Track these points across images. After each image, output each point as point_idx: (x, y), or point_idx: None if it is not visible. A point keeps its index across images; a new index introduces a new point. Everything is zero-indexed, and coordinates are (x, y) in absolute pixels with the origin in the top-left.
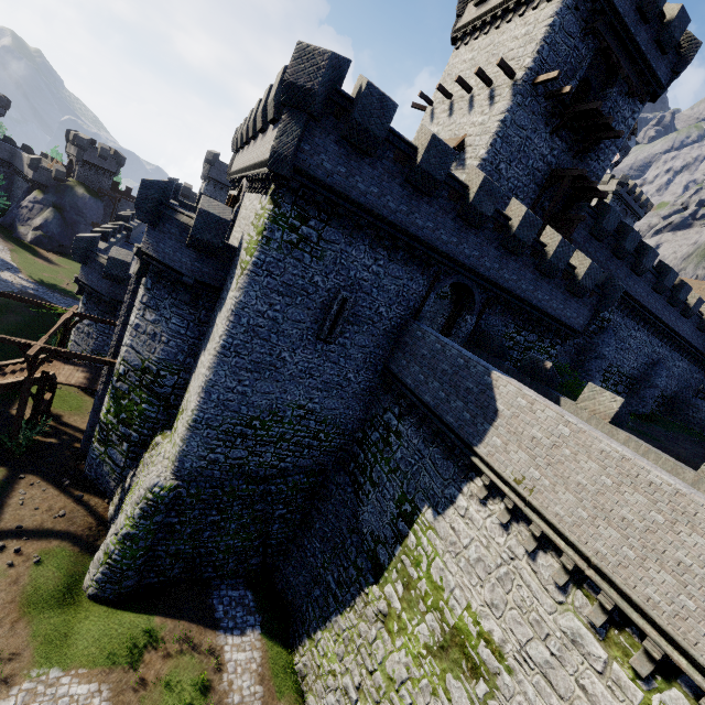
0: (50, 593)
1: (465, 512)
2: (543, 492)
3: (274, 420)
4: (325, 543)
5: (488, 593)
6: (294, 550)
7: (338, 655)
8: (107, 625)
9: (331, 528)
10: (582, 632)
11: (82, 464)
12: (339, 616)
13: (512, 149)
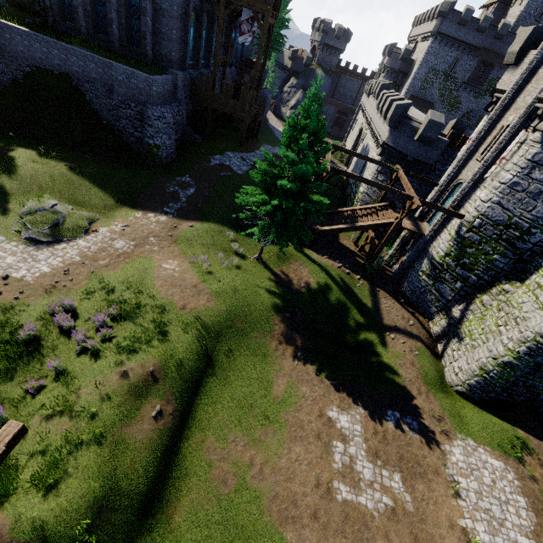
0: (433, 379)
1: None
2: None
3: None
4: None
5: None
6: None
7: None
8: (482, 419)
9: None
10: None
11: (399, 288)
12: None
13: None
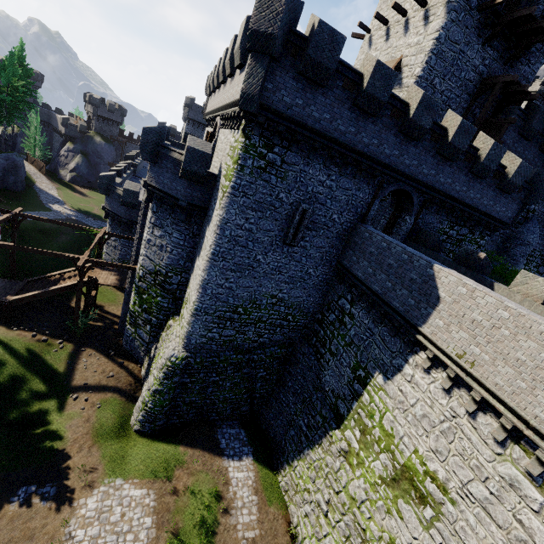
0: (110, 428)
1: (411, 378)
2: (483, 366)
3: (254, 307)
4: (296, 397)
5: (433, 442)
6: (273, 401)
7: (311, 478)
8: (148, 450)
9: (300, 386)
10: (519, 479)
11: (120, 340)
12: (310, 450)
13: (446, 64)
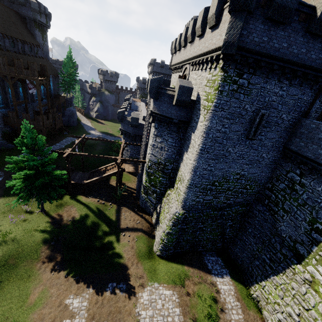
0: (144, 253)
1: None
2: None
3: (224, 181)
4: (256, 239)
5: None
6: (238, 241)
7: (279, 296)
8: (167, 267)
9: (258, 232)
10: None
11: (138, 202)
12: (275, 276)
13: None
